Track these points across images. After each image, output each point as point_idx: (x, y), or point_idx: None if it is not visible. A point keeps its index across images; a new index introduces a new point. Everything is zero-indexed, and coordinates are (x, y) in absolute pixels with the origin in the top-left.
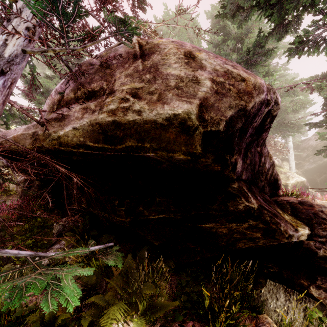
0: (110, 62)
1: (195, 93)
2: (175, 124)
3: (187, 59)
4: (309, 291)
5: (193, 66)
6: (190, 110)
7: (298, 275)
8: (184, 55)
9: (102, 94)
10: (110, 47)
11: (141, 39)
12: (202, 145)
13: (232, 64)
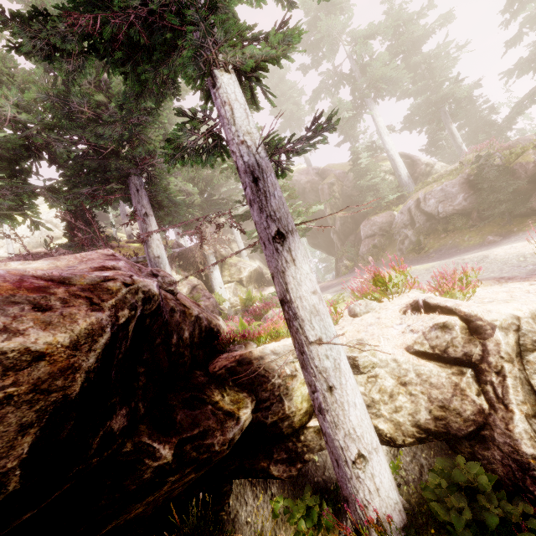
0: None
1: None
2: None
3: None
4: (270, 473)
5: None
6: None
7: (258, 458)
8: None
9: None
10: None
11: None
12: None
13: (6, 321)
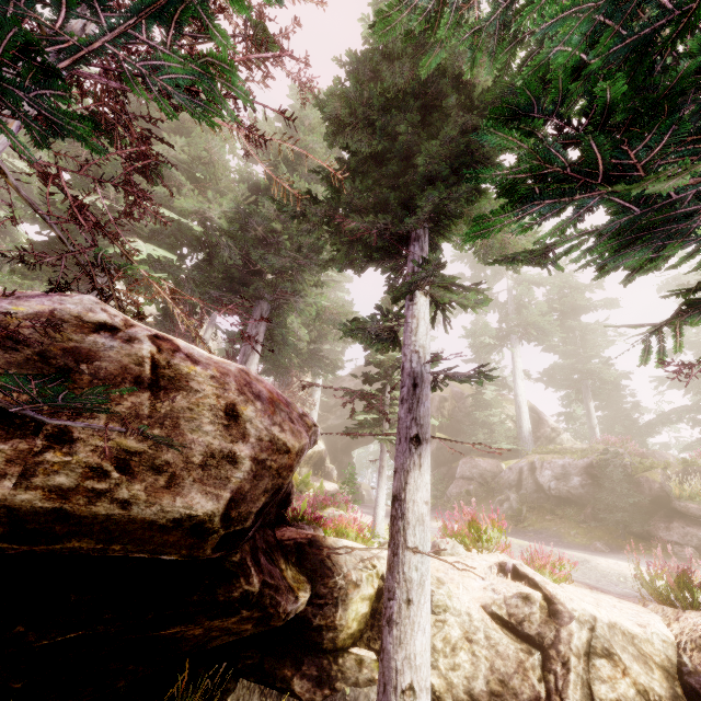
0: (75, 363)
1: (228, 479)
2: (186, 526)
3: (229, 420)
4: (292, 685)
5: (234, 434)
6: (216, 511)
7: (283, 662)
8: (226, 412)
9: (32, 430)
10: (77, 318)
11: (158, 350)
12: (215, 547)
13: (281, 420)
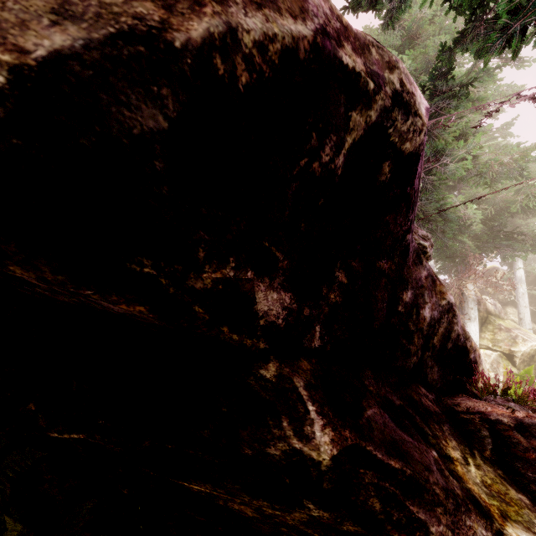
0: None
1: None
2: None
3: None
4: None
5: None
6: None
7: None
8: None
9: None
10: None
11: None
12: None
13: None
